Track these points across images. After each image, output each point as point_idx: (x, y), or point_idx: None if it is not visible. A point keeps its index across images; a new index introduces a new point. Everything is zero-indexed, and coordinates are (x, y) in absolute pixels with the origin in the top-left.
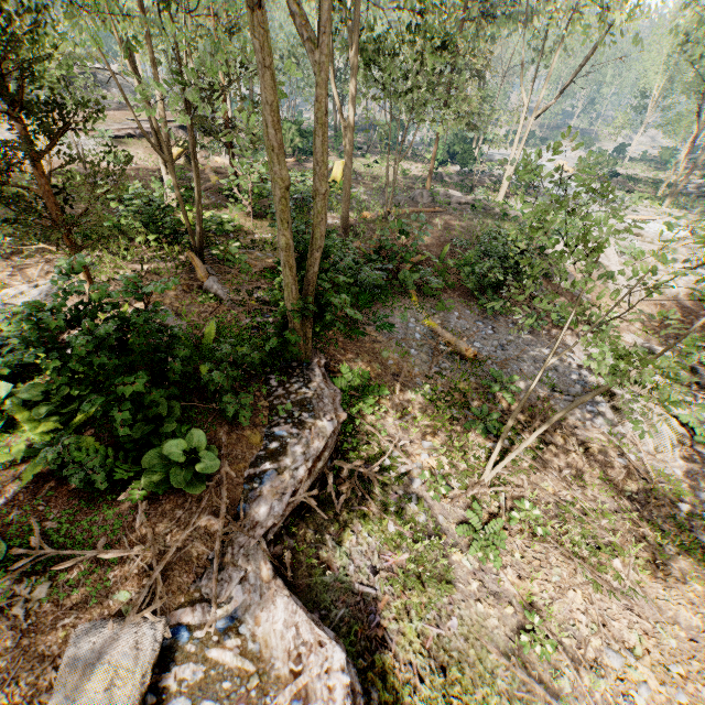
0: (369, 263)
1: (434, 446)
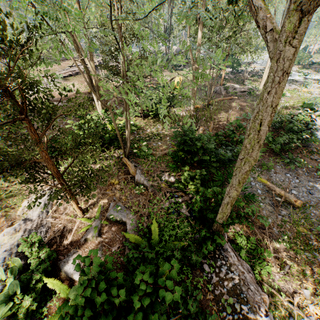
0: (222, 147)
1: (310, 292)
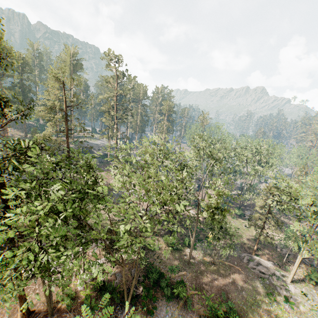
0: (169, 287)
1: None
